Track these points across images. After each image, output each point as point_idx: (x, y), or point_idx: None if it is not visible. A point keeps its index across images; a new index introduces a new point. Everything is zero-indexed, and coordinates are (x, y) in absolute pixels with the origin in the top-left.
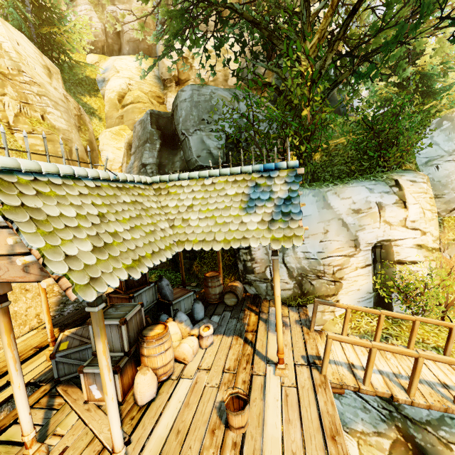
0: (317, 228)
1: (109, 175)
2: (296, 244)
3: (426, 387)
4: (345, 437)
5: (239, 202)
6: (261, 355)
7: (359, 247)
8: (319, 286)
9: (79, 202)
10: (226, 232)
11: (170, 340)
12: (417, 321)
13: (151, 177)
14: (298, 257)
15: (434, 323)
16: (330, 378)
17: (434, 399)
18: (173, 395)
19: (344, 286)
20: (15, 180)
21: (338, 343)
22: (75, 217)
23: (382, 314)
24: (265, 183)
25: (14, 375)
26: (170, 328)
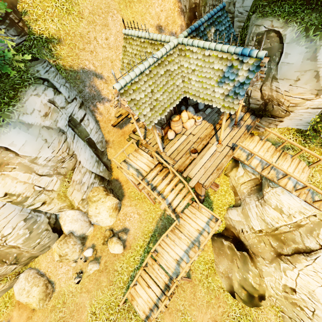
0: (293, 75)
1: (154, 59)
2: (231, 112)
3: (274, 172)
4: (241, 169)
5: (217, 76)
6: (216, 136)
7: (320, 95)
8: (276, 110)
9: (144, 88)
10: (205, 94)
11: (181, 122)
12: (303, 151)
13: (178, 39)
14: (272, 89)
15: (312, 155)
16: (235, 155)
17: (271, 176)
18: (179, 139)
19: (291, 115)
20: (127, 88)
21: (256, 143)
22: (144, 97)
23: (287, 141)
24: (237, 66)
25: (136, 126)
26: (183, 114)
